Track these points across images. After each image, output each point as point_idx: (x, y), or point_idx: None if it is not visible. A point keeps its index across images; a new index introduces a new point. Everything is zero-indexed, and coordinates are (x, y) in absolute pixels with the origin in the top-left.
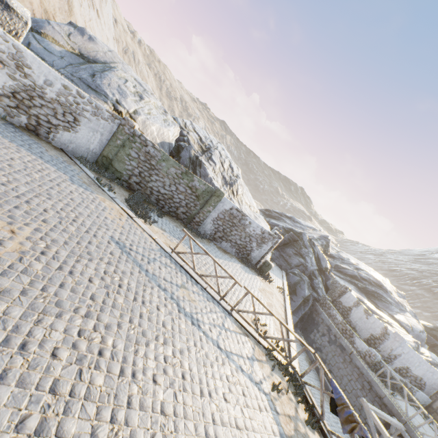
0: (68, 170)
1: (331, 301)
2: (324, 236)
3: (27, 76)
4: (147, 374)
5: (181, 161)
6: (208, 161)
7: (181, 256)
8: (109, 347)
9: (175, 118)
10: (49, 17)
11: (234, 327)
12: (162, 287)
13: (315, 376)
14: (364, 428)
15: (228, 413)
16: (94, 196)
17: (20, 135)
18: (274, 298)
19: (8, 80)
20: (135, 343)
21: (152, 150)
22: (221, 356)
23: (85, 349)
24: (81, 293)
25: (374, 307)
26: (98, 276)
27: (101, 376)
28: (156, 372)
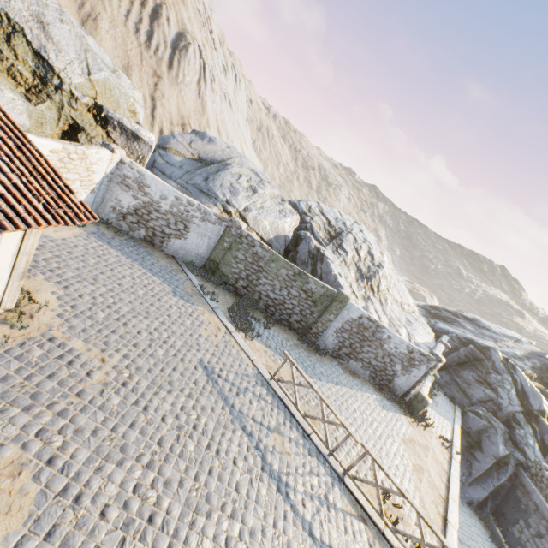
0: (174, 279)
1: None
2: (537, 353)
3: (147, 195)
4: None
5: (298, 256)
6: (336, 251)
7: (280, 386)
8: (163, 512)
9: (296, 203)
10: (184, 121)
11: (343, 503)
12: (247, 430)
13: None
14: None
15: None
16: (194, 308)
17: (138, 248)
18: (430, 457)
19: (132, 200)
20: (194, 510)
21: (260, 251)
22: None
23: (135, 511)
24: (149, 435)
25: None
26: (173, 413)
27: None
28: None
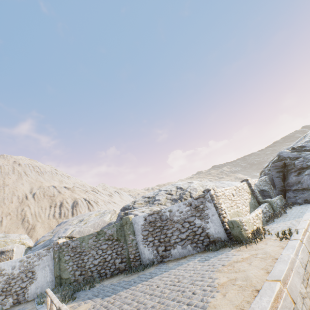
0: None
1: None
2: None
3: (5, 275)
4: None
5: None
6: (153, 204)
7: None
8: None
9: (124, 206)
10: None
11: None
12: None
13: None
14: None
15: None
16: None
17: None
18: (256, 261)
19: None
20: None
21: (74, 243)
22: None
23: None
24: None
25: None
26: None
27: None
28: None
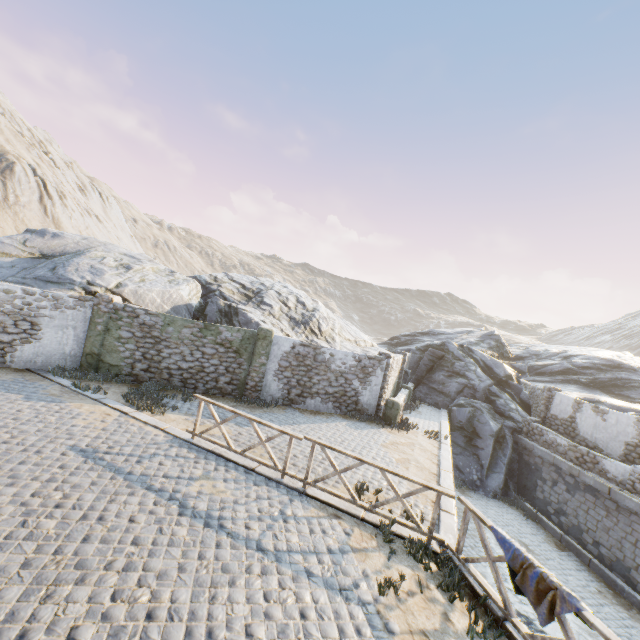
0: (28, 388)
1: (539, 421)
2: (487, 334)
3: None
4: (56, 631)
5: (208, 319)
6: (259, 307)
7: (206, 437)
8: None
9: (196, 276)
10: None
11: (308, 511)
12: (155, 487)
13: (576, 565)
14: (568, 593)
15: None
16: (64, 405)
17: None
18: (417, 450)
19: None
20: (50, 584)
21: (148, 319)
22: (261, 562)
23: None
24: None
25: (623, 402)
26: (15, 502)
27: None
28: (81, 622)
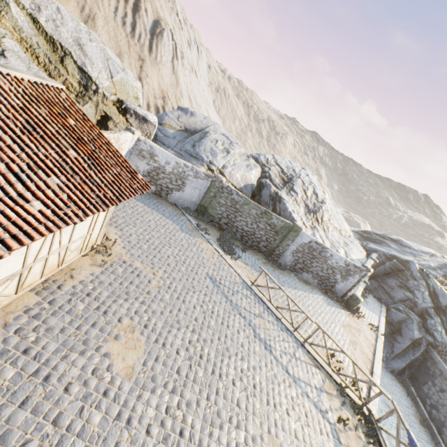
0: (179, 221)
1: None
2: None
3: (156, 162)
4: (228, 377)
5: (262, 199)
6: (289, 192)
7: (259, 289)
8: (206, 354)
9: (257, 158)
10: (164, 95)
11: (305, 358)
12: (242, 315)
13: (427, 438)
14: None
15: (289, 424)
16: (195, 240)
17: (152, 200)
18: (361, 336)
19: (146, 166)
20: (221, 354)
21: (236, 197)
22: (288, 379)
23: (192, 352)
24: (189, 315)
25: None
26: (198, 304)
27: (201, 371)
28: (234, 378)
